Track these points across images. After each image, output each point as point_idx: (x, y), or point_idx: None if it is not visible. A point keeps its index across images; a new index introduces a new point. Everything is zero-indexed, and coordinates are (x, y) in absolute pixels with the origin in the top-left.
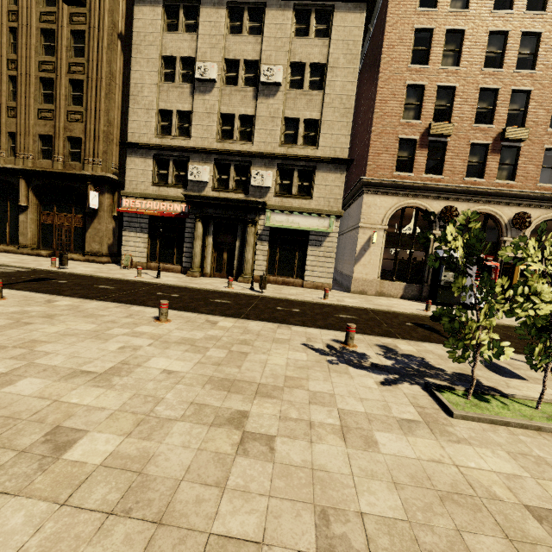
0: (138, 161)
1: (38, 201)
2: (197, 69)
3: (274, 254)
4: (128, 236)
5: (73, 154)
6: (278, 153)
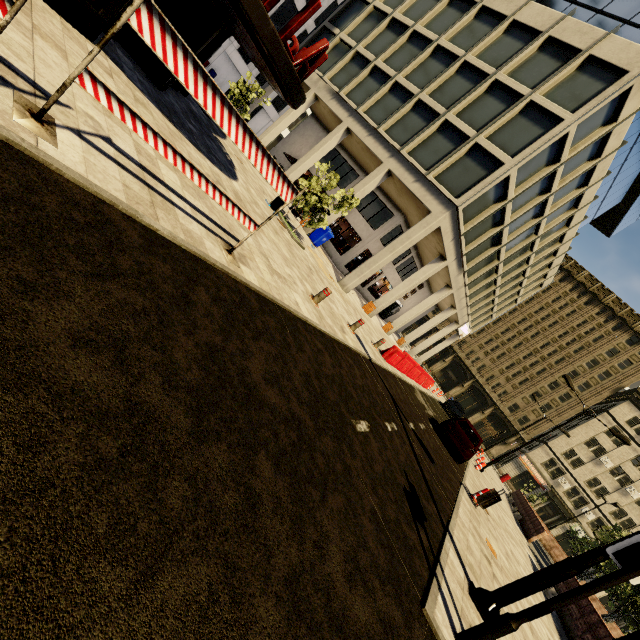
0: (544, 452)
1: (488, 415)
2: (603, 457)
3: (562, 537)
4: (511, 465)
5: (520, 419)
6: (605, 515)
